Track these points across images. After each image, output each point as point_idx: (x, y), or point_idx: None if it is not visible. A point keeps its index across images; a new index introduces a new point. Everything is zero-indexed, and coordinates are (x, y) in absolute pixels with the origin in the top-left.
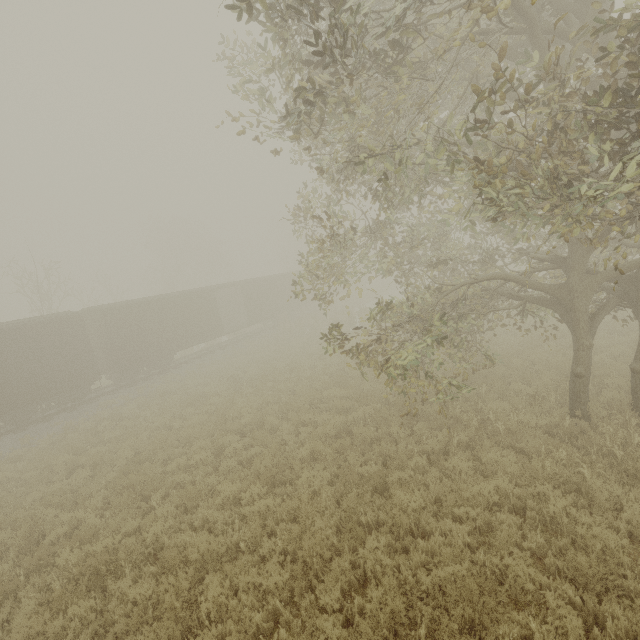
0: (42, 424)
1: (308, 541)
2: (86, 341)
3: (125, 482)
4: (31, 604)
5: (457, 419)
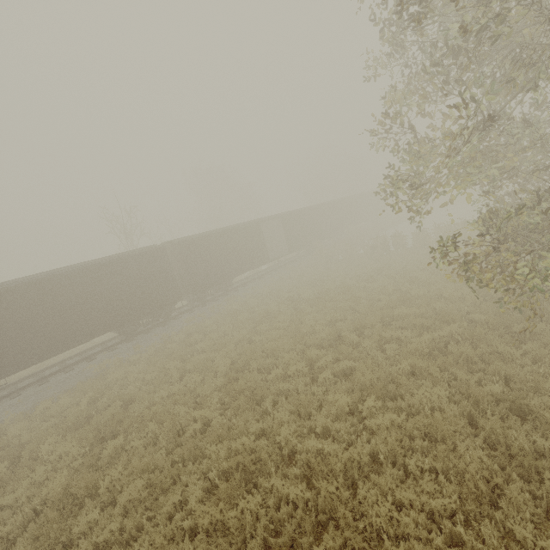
0: (145, 335)
1: (470, 464)
2: (169, 269)
3: (236, 387)
4: (197, 489)
5: None
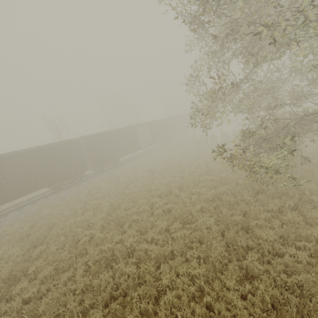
0: (66, 190)
1: (213, 253)
2: (81, 152)
3: (110, 218)
4: (81, 270)
5: (283, 193)
